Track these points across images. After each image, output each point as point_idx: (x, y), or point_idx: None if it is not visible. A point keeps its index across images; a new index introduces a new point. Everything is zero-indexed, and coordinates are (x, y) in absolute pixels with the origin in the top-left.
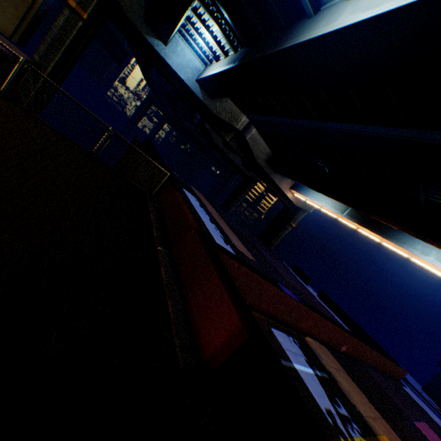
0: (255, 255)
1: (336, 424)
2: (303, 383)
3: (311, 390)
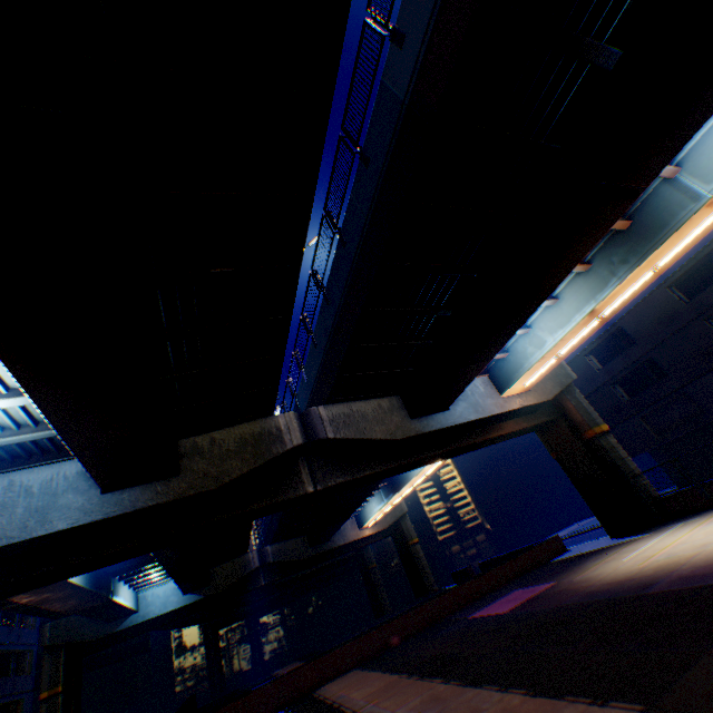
0: None
1: None
2: None
3: None
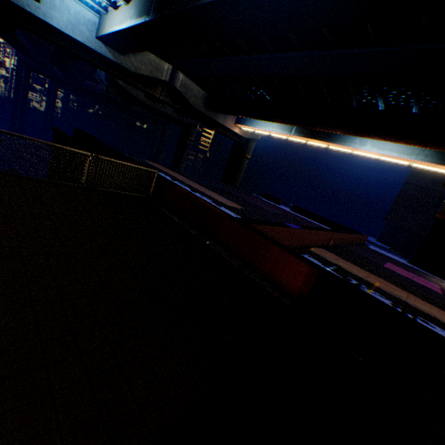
0: (239, 203)
1: None
2: None
3: None
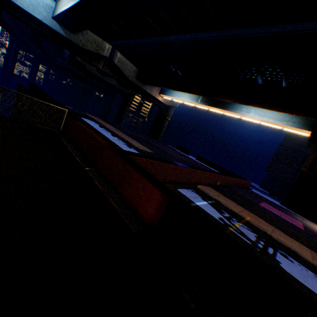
0: (152, 148)
1: (225, 222)
2: (204, 210)
3: (209, 212)
